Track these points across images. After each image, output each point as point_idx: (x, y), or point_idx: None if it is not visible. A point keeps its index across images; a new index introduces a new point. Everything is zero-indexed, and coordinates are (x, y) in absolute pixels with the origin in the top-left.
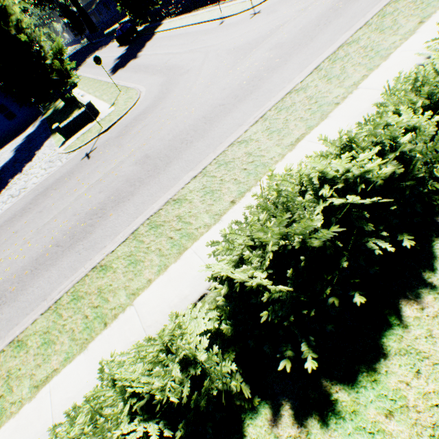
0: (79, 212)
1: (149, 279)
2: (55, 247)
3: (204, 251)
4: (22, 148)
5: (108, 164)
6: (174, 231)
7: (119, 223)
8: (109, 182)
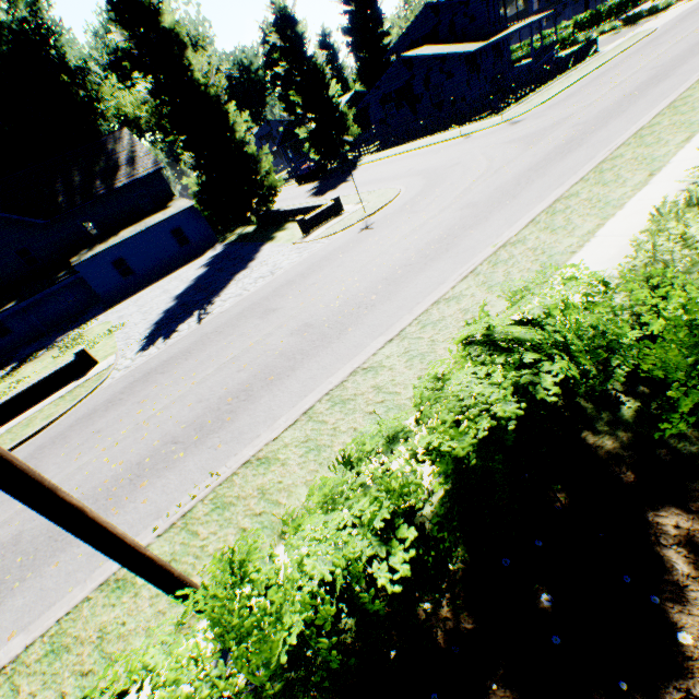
0: (412, 247)
1: (597, 224)
2: (404, 267)
3: (651, 196)
4: (217, 262)
5: (415, 221)
6: (592, 204)
7: (492, 231)
8: (435, 225)
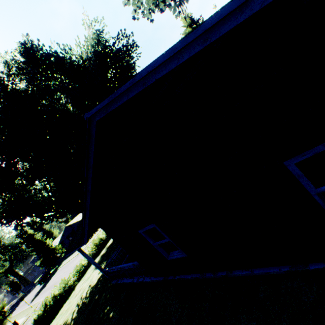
0: None
1: None
2: None
3: None
4: None
5: None
6: None
7: None
8: None
